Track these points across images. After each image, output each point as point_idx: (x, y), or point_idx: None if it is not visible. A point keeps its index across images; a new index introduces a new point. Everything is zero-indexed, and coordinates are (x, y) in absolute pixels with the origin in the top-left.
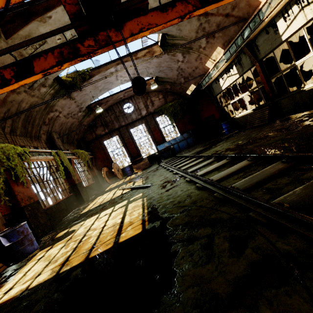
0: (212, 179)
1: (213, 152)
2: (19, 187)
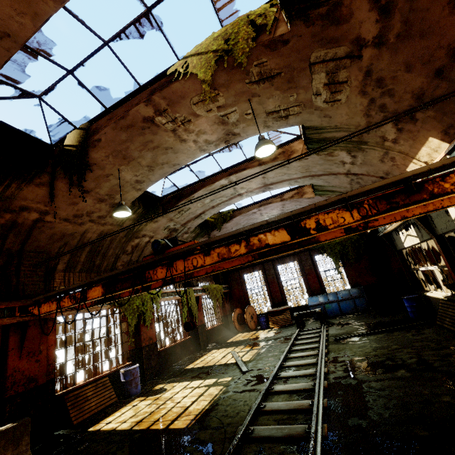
0: (266, 406)
1: (339, 355)
2: (145, 327)
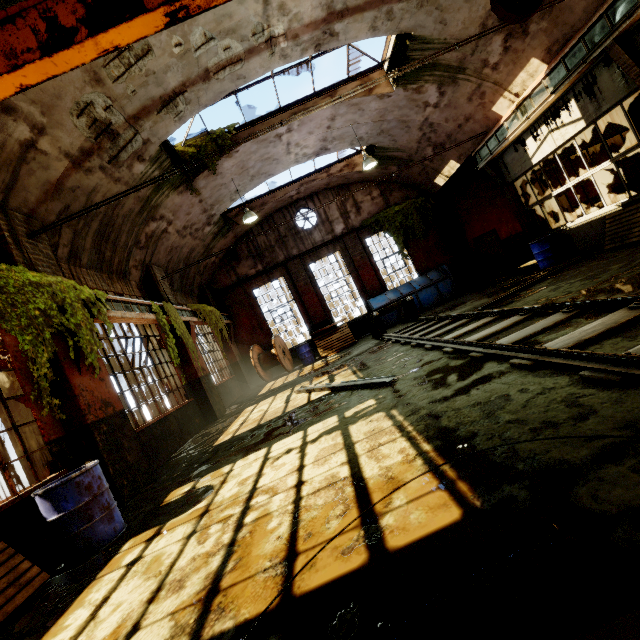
0: None
1: (543, 302)
2: (84, 378)
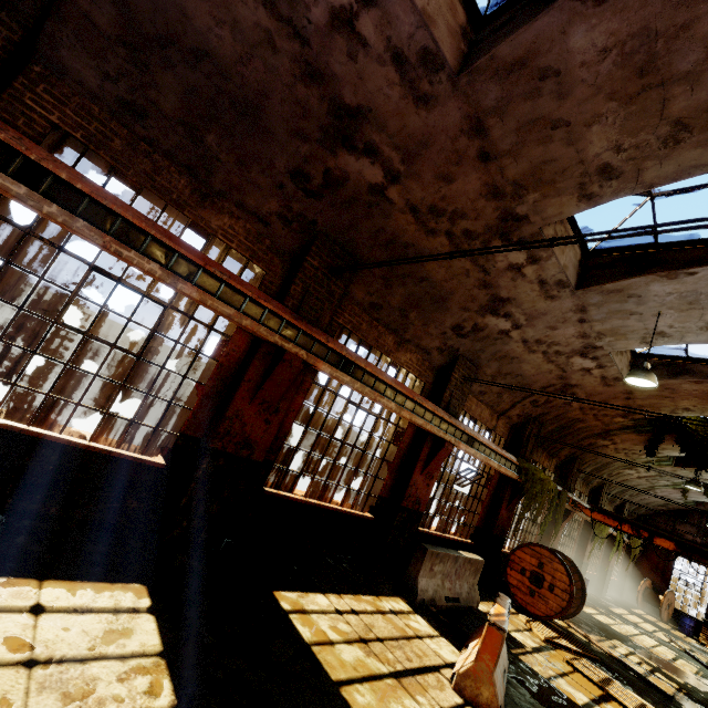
0: None
1: None
2: (589, 546)
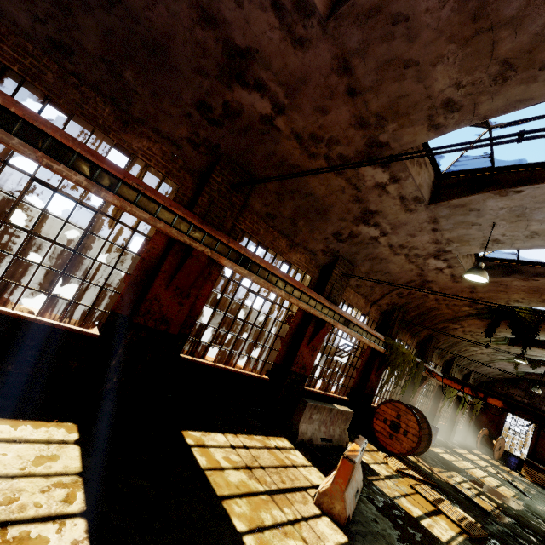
0: None
1: None
2: (441, 404)
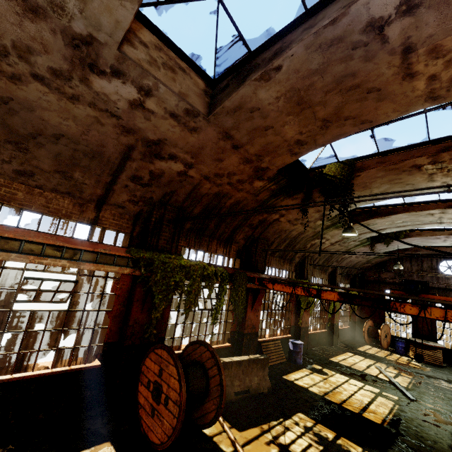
0: None
1: None
2: (305, 312)
